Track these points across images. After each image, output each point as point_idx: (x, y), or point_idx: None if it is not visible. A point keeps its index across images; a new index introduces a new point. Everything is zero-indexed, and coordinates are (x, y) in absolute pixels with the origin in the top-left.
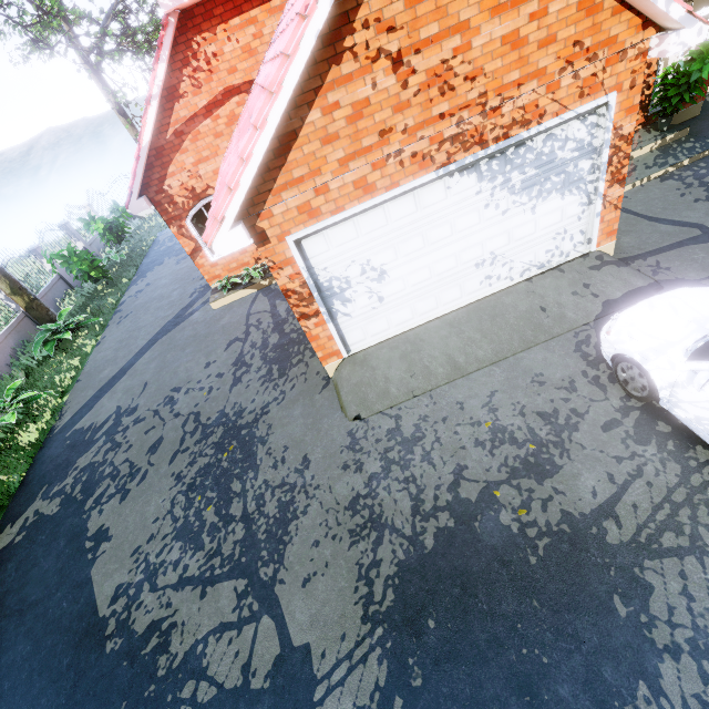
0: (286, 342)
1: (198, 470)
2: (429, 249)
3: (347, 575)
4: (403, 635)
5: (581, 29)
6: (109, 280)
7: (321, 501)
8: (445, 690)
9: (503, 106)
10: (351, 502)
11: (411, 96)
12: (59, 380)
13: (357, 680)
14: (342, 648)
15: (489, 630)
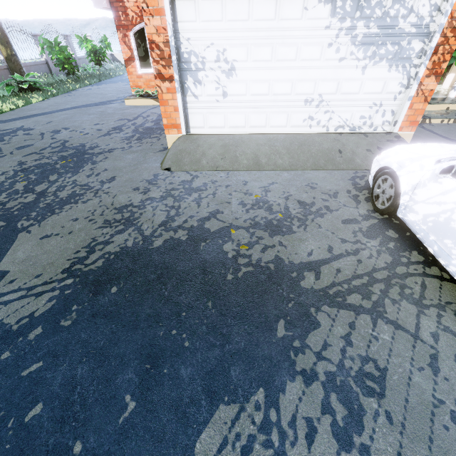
0: (155, 127)
1: (38, 163)
2: (274, 65)
3: (79, 242)
4: (85, 289)
5: None
6: (77, 79)
7: (102, 200)
8: (83, 336)
9: None
10: (122, 206)
11: None
12: (0, 105)
13: (20, 305)
14: (30, 282)
15: (156, 309)
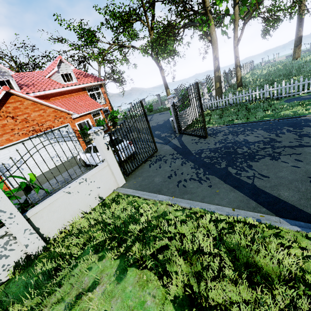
0: None
1: None
2: (35, 154)
3: None
4: None
5: (55, 114)
6: None
7: None
8: None
9: (43, 125)
10: None
11: (18, 123)
12: None
13: None
14: None
15: None
